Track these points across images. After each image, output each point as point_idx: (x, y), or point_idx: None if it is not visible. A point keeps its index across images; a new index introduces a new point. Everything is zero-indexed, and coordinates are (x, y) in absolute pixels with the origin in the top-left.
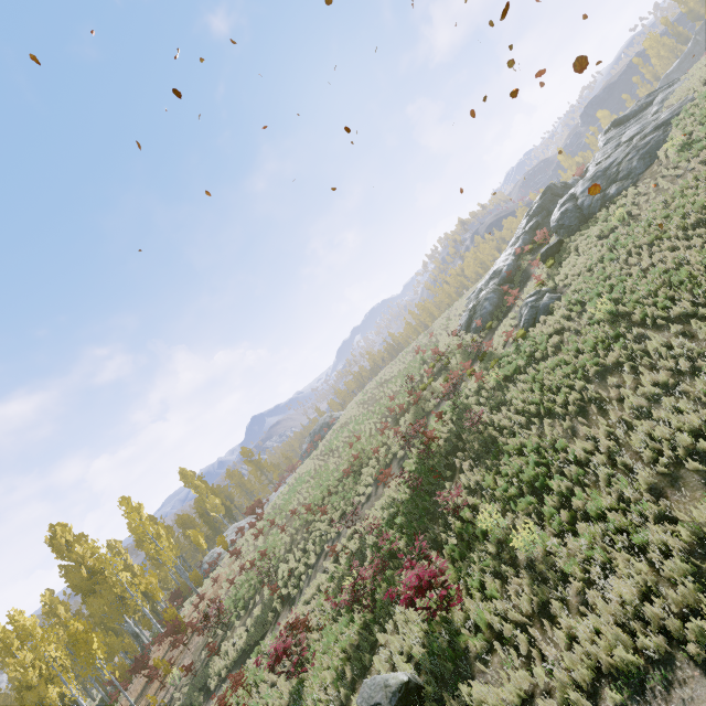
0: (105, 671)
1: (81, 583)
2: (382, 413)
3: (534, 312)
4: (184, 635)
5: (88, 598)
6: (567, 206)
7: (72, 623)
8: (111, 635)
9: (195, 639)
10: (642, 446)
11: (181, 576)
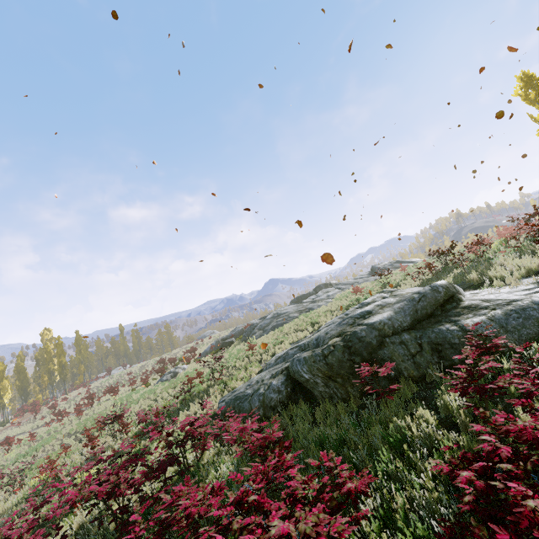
0: (7, 404)
1: (43, 358)
2: (156, 366)
3: (161, 378)
4: (40, 408)
5: (42, 366)
6: (257, 322)
7: (5, 381)
8: (37, 388)
9: (38, 413)
10: (12, 467)
11: (64, 382)
